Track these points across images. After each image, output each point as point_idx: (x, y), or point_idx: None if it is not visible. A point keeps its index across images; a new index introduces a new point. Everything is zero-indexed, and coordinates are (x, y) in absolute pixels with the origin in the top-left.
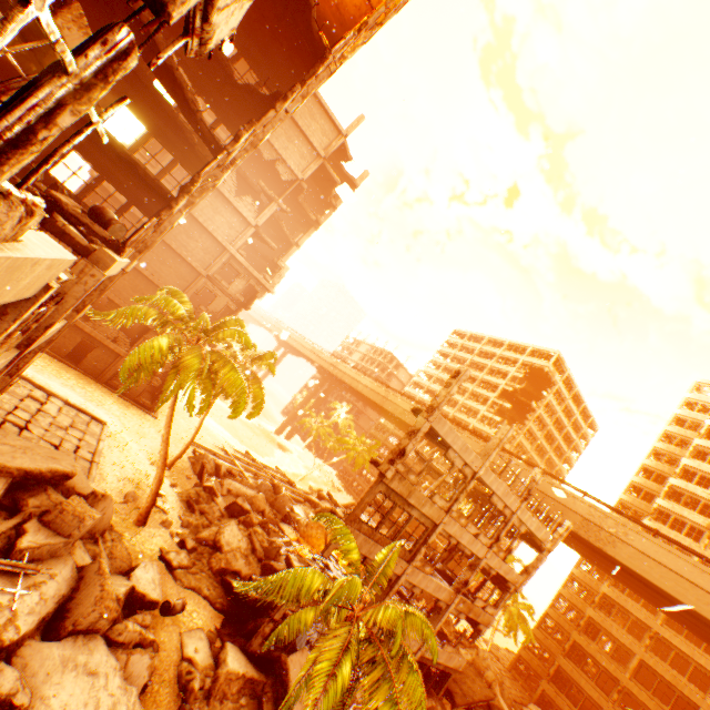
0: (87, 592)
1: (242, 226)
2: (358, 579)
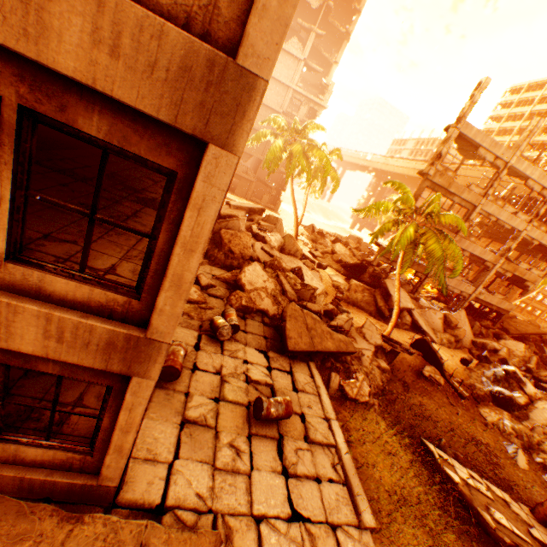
0: (288, 243)
1: (294, 65)
2: (412, 198)
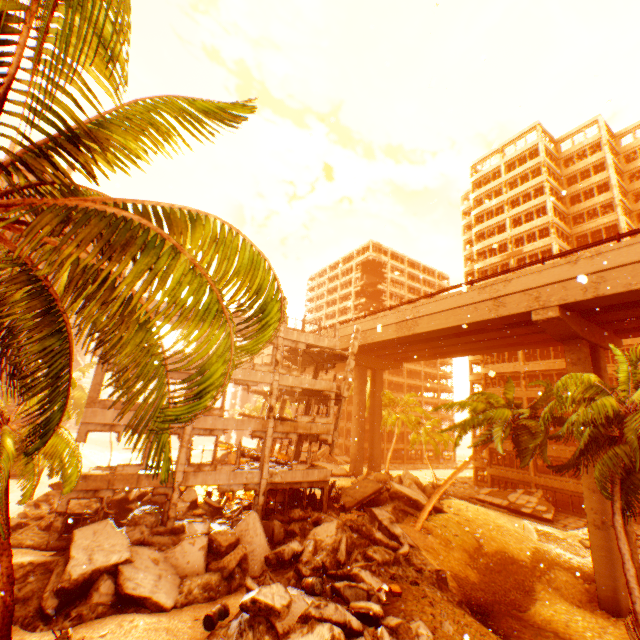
0: None
1: None
2: None
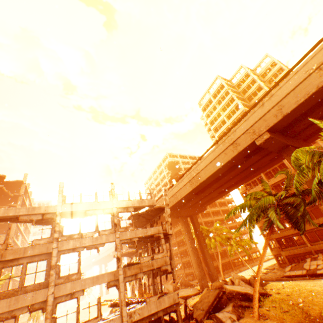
0: None
1: None
2: None
